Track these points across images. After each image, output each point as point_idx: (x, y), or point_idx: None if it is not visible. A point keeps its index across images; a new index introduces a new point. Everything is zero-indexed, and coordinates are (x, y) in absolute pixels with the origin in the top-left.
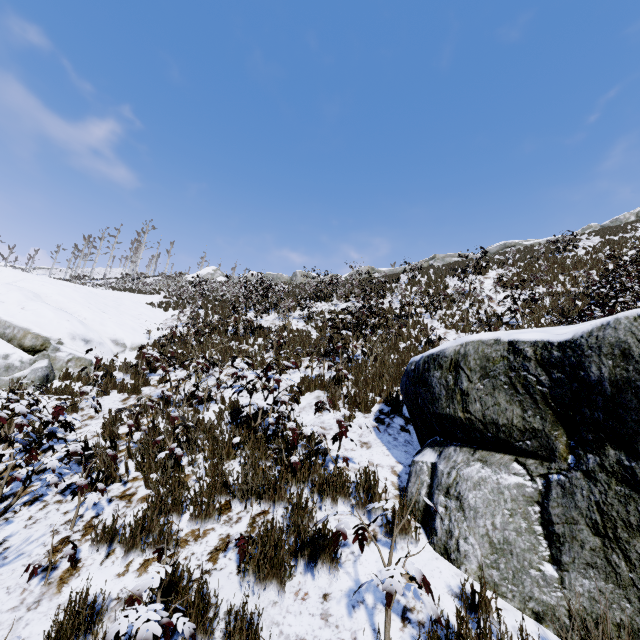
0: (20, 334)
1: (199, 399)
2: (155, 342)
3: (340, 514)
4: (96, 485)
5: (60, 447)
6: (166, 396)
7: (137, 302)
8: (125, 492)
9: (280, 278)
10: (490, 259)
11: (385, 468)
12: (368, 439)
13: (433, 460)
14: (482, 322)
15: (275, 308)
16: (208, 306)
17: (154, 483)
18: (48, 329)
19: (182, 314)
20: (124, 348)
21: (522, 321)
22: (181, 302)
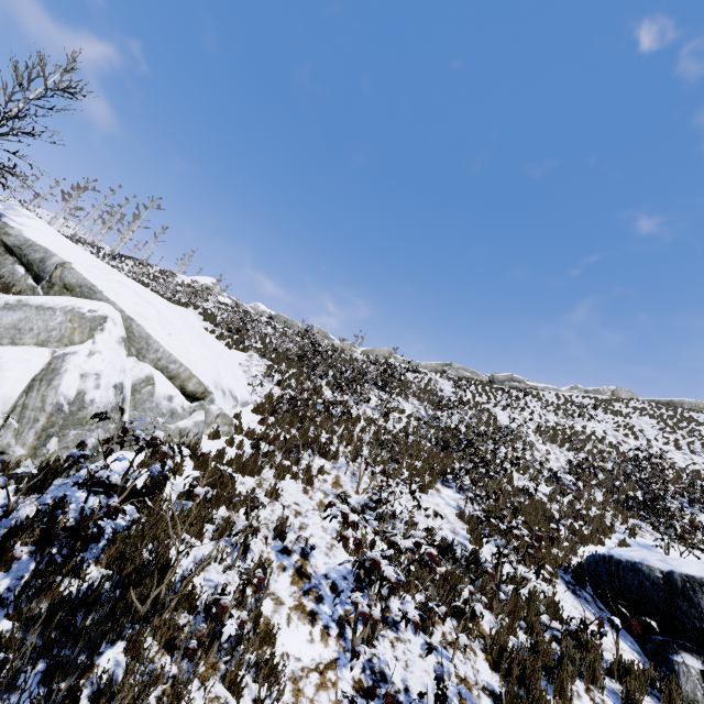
0: (185, 374)
1: (416, 525)
2: (264, 403)
3: (647, 701)
4: (421, 626)
5: (314, 555)
6: (390, 515)
7: (204, 329)
8: (446, 638)
9: (294, 326)
10: (515, 396)
11: (630, 654)
12: (586, 614)
13: (700, 667)
14: (550, 478)
15: (348, 388)
16: (274, 358)
17: (474, 635)
18: (198, 370)
19: (251, 360)
20: (236, 402)
21: (584, 490)
22: (235, 338)
